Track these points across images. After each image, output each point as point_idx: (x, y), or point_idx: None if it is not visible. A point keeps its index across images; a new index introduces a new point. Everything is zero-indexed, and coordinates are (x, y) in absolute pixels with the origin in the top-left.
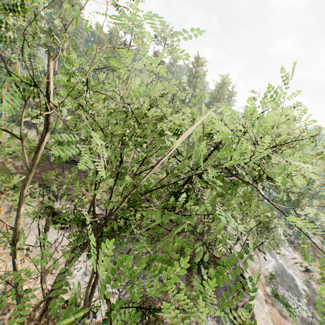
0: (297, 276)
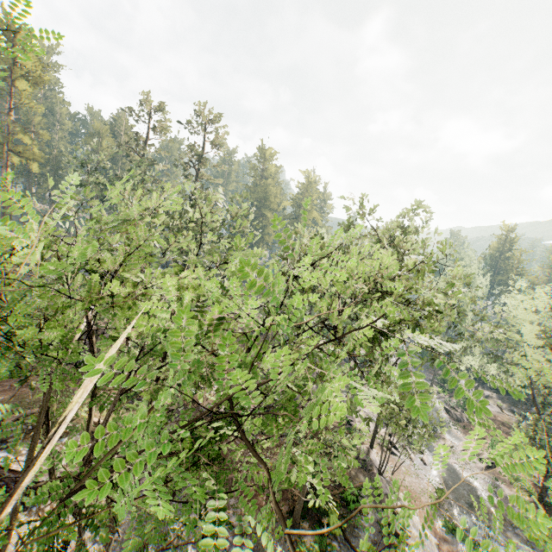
0: (478, 481)
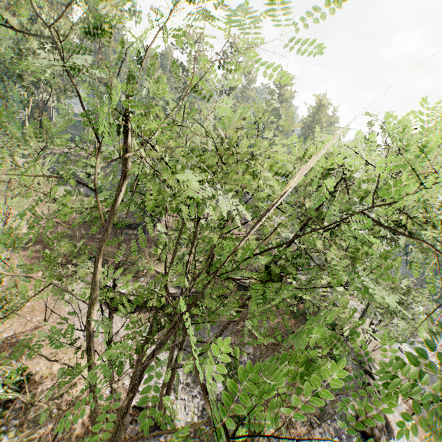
0: None
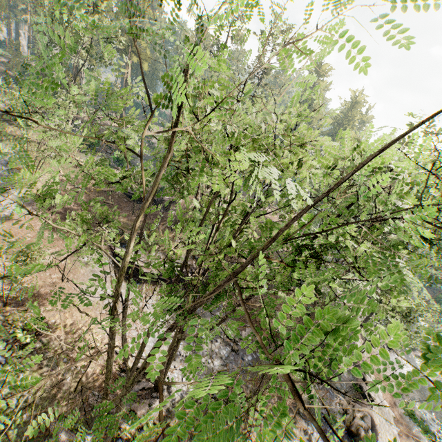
0: None
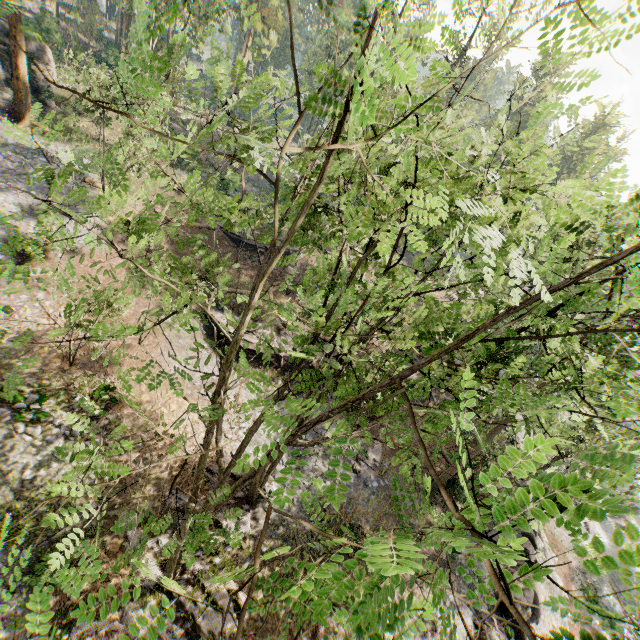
0: None
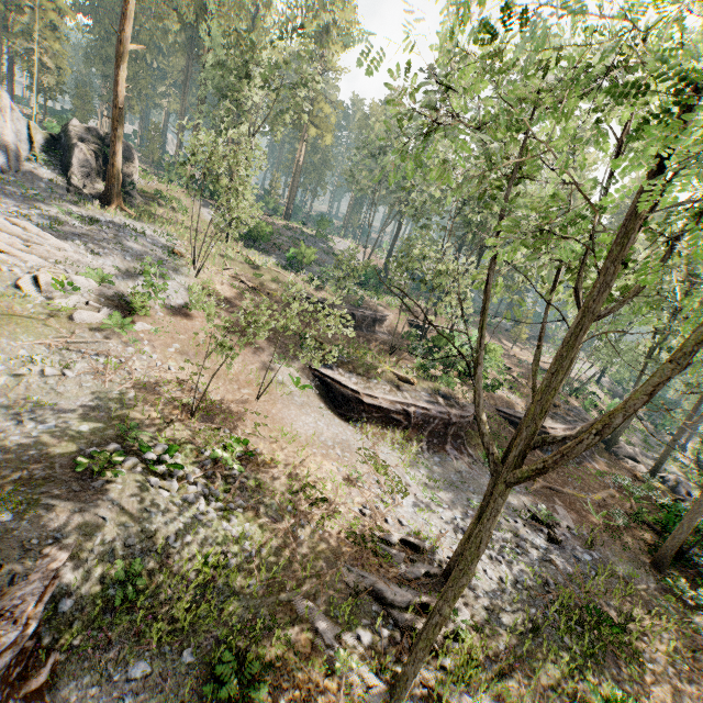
0: None
